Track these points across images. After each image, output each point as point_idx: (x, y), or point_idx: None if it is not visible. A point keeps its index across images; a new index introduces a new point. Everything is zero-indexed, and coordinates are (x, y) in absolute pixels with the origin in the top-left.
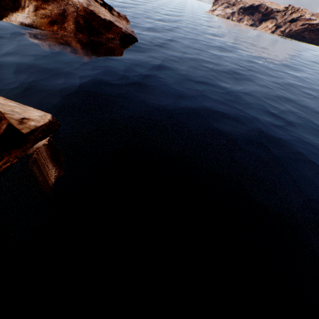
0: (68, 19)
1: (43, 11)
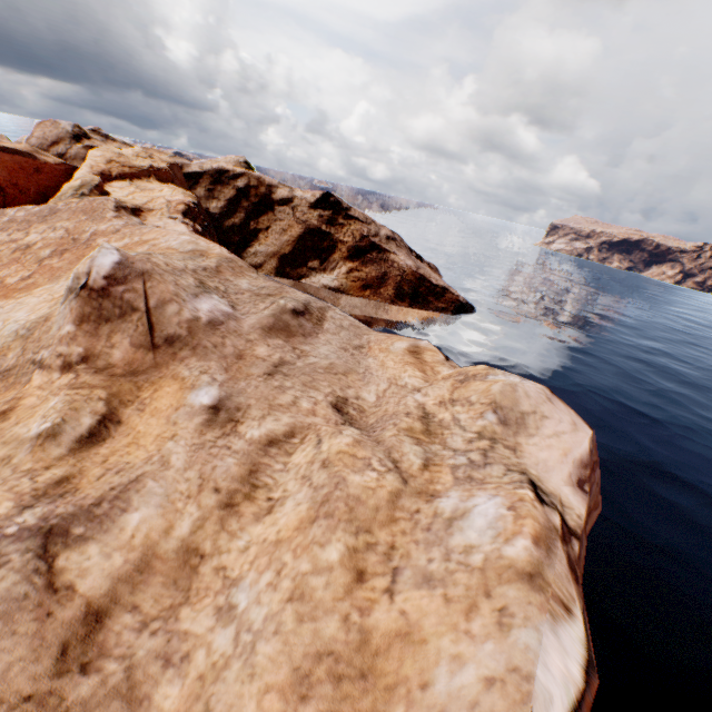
0: (386, 283)
1: (357, 273)
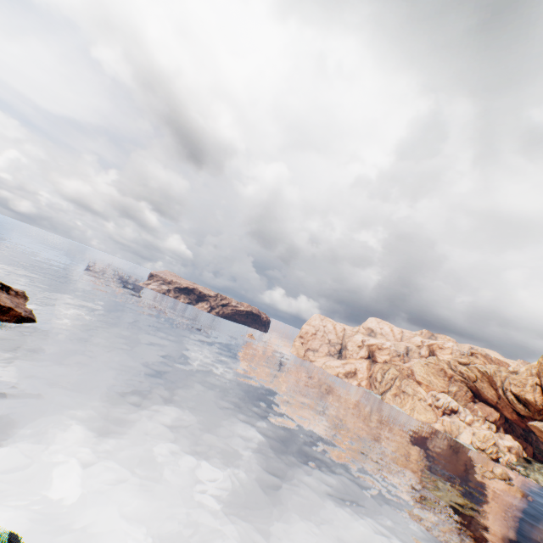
0: None
1: None
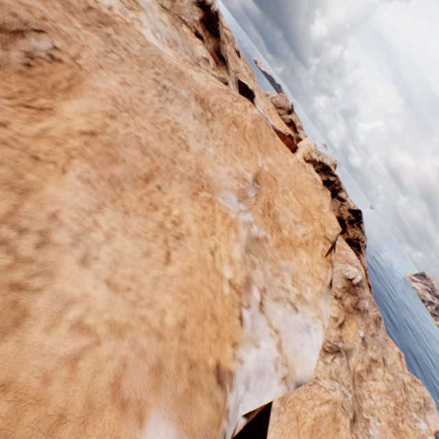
0: None
1: None
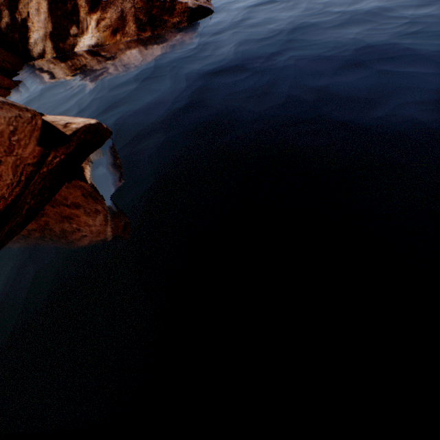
0: (127, 21)
1: (103, 23)
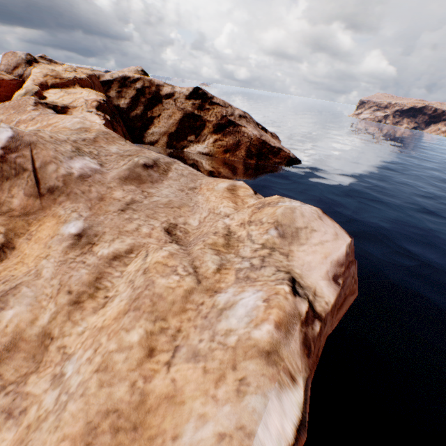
0: (240, 148)
1: (220, 142)
